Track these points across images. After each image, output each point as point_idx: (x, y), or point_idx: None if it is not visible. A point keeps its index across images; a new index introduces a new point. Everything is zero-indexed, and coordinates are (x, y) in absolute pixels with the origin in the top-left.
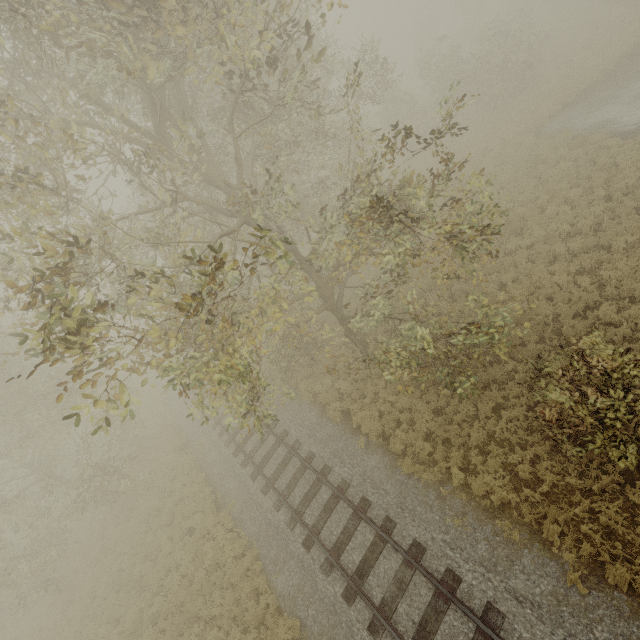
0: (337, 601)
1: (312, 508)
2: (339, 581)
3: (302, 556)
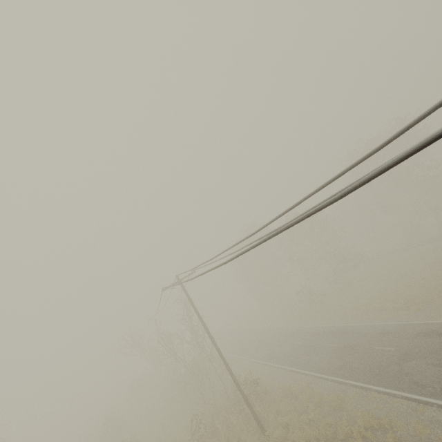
0: None
1: None
2: None
3: None
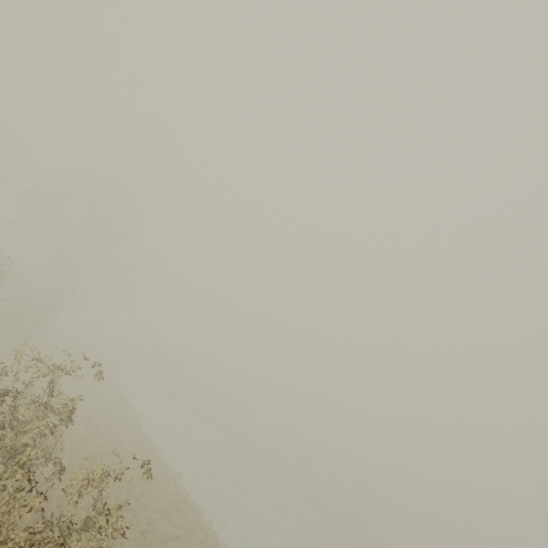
0: None
1: None
2: None
3: None
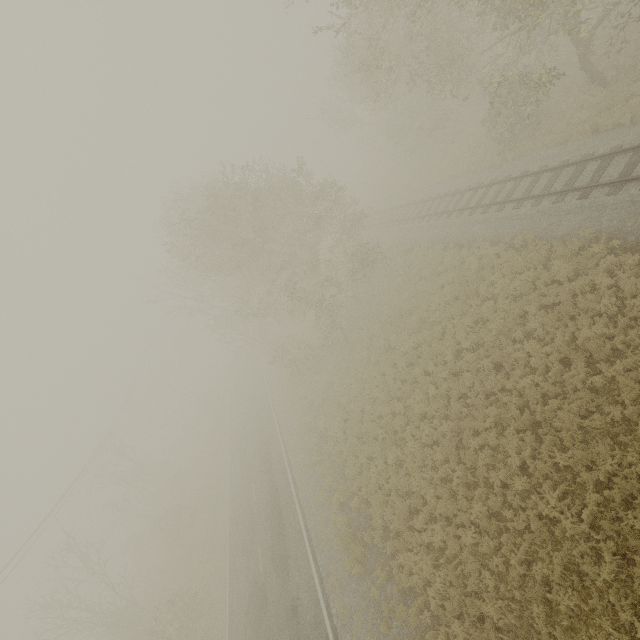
0: (635, 196)
1: (579, 181)
2: (632, 188)
3: (580, 204)
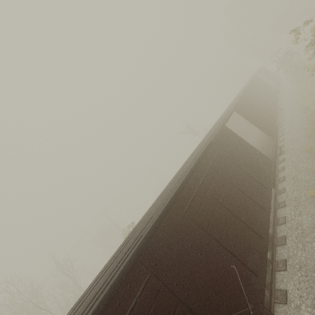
0: None
1: None
2: None
3: None
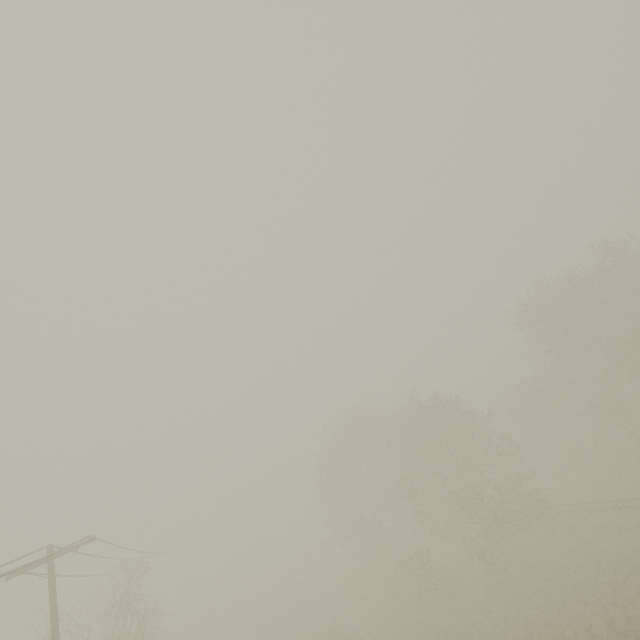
0: None
1: None
2: None
3: None
